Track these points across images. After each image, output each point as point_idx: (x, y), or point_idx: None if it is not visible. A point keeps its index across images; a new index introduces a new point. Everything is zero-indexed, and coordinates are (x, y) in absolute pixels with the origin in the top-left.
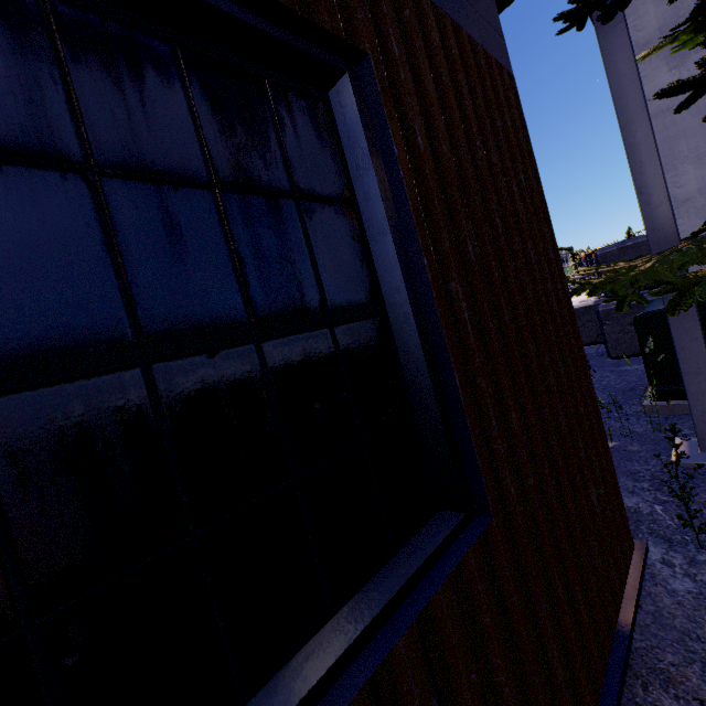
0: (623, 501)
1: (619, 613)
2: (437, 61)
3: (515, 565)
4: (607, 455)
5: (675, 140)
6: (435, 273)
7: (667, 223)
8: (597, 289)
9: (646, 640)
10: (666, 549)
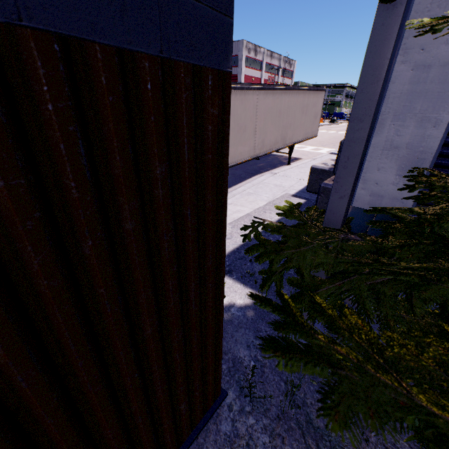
0: (240, 351)
1: (179, 448)
2: None
3: None
4: (216, 365)
5: (418, 97)
6: None
7: (340, 212)
8: (265, 255)
9: None
10: (236, 396)
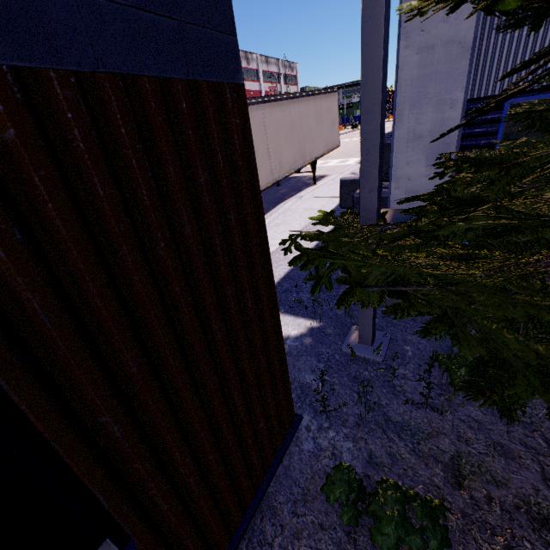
0: (306, 377)
1: (267, 473)
2: (84, 173)
3: (161, 547)
4: (285, 384)
5: (429, 80)
6: (70, 439)
7: (373, 206)
8: (309, 263)
9: (275, 486)
10: (312, 418)
